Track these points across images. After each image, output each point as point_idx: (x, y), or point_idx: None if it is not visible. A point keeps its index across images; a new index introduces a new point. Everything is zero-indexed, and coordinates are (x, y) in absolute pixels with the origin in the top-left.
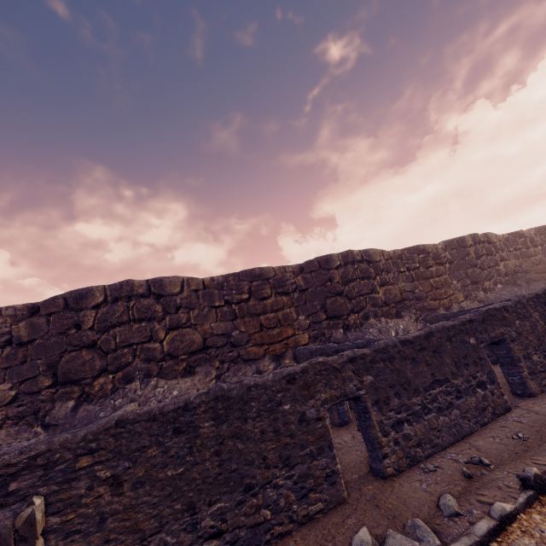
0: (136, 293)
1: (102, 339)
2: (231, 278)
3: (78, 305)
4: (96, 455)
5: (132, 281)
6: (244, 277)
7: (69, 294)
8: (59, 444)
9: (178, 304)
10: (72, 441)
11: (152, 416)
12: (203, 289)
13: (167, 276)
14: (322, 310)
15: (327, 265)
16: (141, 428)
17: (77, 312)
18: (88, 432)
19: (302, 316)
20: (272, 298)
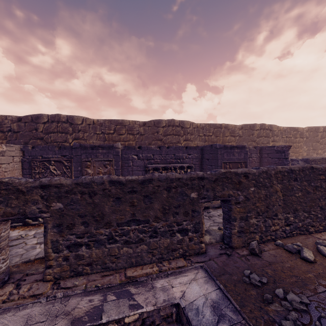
0: (265, 128)
1: (258, 140)
2: (288, 129)
3: (253, 129)
4: (319, 162)
5: (265, 124)
6: (292, 129)
7: (251, 125)
8: (316, 159)
9: (275, 134)
10: (317, 159)
11: (325, 159)
12: (280, 131)
13: (273, 124)
14: (311, 146)
15: (317, 130)
16: (324, 160)
17: (252, 131)
18: (319, 158)
19: (305, 147)
20: (298, 138)
